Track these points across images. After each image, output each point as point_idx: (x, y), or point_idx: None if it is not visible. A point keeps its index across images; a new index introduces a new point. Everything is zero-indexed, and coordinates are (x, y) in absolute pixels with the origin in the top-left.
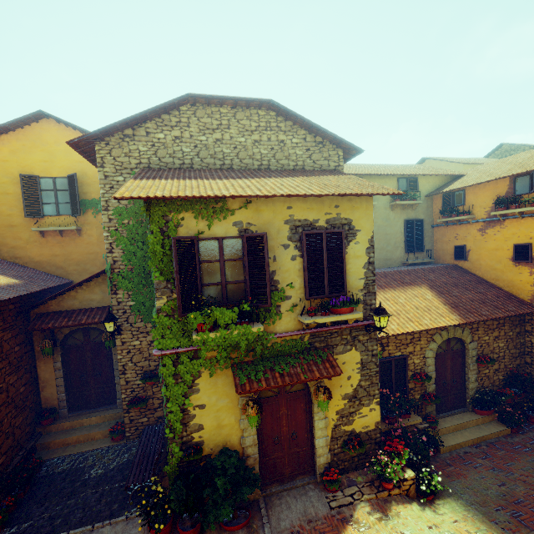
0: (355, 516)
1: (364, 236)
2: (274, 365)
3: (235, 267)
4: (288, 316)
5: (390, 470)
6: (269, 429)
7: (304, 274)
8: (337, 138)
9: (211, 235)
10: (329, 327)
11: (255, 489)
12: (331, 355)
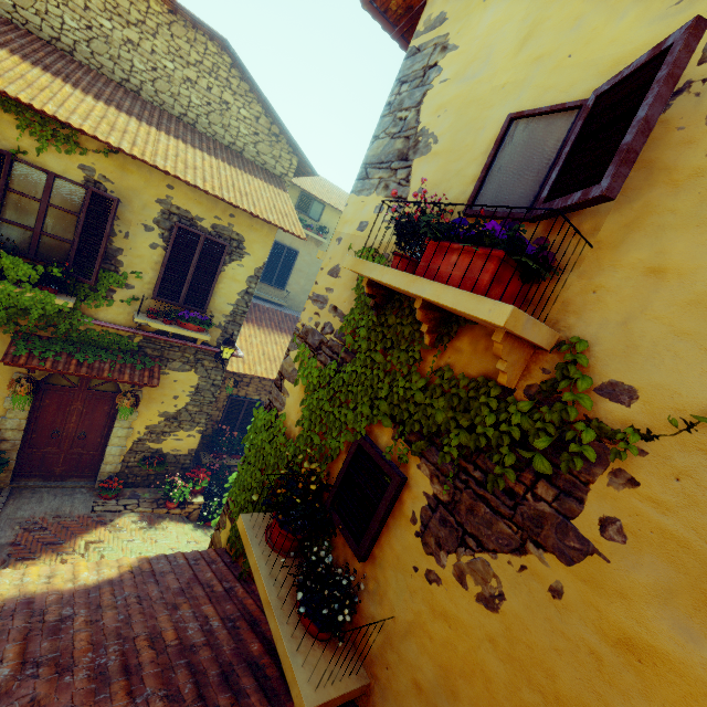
0: (116, 521)
1: (252, 262)
2: (78, 352)
3: (64, 220)
4: (121, 307)
5: (177, 490)
6: (49, 420)
7: (161, 269)
8: (294, 143)
9: (39, 163)
10: (170, 338)
11: (3, 477)
12: (160, 366)
